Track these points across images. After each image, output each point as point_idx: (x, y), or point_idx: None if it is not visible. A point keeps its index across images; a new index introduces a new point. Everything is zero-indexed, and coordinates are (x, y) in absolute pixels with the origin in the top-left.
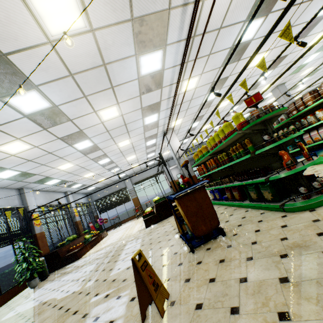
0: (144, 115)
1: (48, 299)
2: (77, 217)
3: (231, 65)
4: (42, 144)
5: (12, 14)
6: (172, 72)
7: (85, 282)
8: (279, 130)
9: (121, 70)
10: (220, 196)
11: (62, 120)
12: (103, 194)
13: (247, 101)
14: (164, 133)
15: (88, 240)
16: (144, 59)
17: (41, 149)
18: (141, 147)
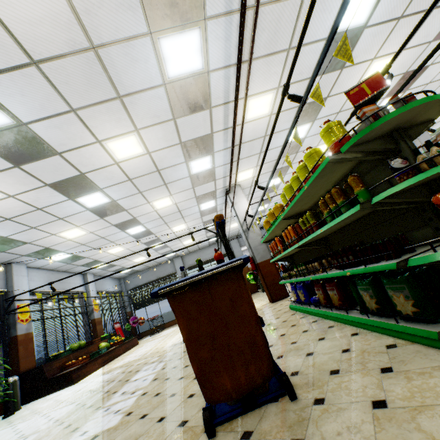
0: (187, 157)
1: None
2: (97, 312)
3: (329, 77)
4: (21, 193)
5: None
6: (224, 78)
7: None
8: (432, 146)
9: (129, 63)
10: (307, 297)
11: (43, 153)
12: (143, 280)
13: (352, 93)
14: (226, 191)
15: (99, 352)
16: (167, 44)
17: (22, 201)
18: (193, 211)
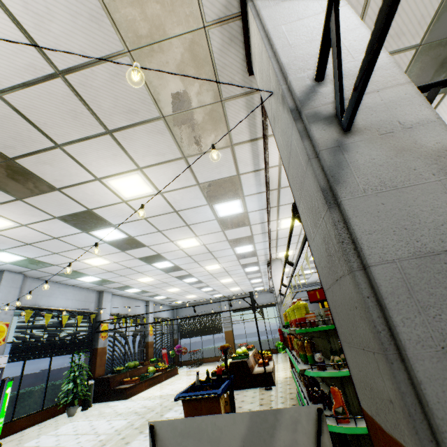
0: (233, 245)
1: (64, 445)
2: (151, 336)
3: None
4: (121, 261)
5: (97, 191)
6: (259, 213)
7: (98, 445)
8: (336, 355)
9: (195, 214)
10: None
11: (139, 246)
12: (192, 312)
13: (310, 293)
14: (268, 263)
15: (147, 375)
16: (219, 206)
17: (120, 264)
18: (238, 272)
